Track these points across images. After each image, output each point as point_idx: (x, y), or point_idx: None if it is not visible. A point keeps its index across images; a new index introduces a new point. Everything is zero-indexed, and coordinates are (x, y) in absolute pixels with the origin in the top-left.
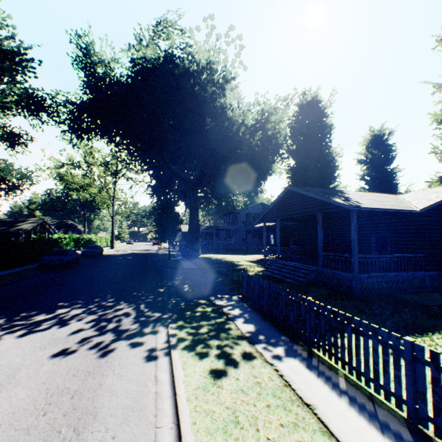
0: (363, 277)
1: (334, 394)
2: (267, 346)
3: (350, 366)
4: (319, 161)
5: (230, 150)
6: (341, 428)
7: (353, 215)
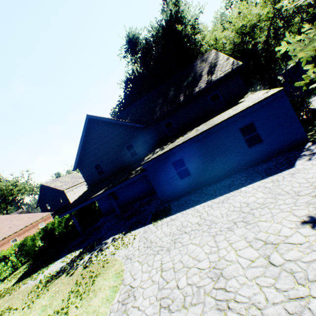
0: None
1: None
2: None
3: None
4: None
5: None
6: None
7: None
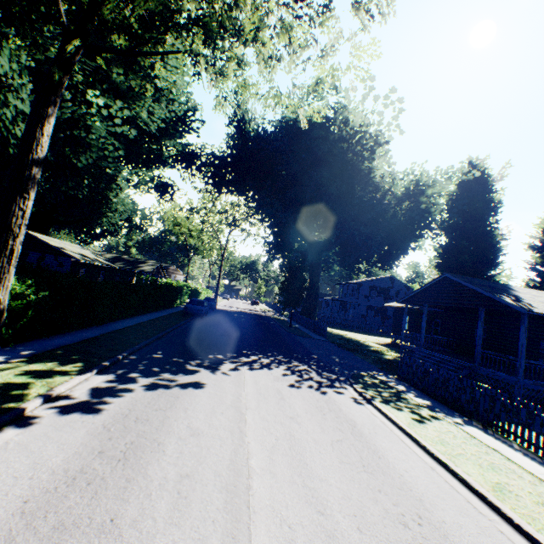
0: (528, 383)
1: (510, 449)
2: (445, 415)
3: (522, 438)
4: (479, 244)
5: (371, 217)
6: (519, 461)
7: (525, 318)
